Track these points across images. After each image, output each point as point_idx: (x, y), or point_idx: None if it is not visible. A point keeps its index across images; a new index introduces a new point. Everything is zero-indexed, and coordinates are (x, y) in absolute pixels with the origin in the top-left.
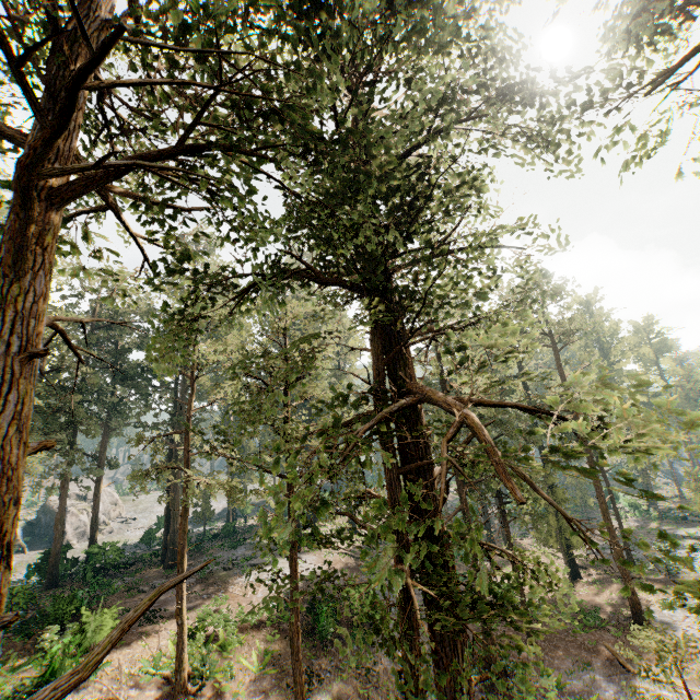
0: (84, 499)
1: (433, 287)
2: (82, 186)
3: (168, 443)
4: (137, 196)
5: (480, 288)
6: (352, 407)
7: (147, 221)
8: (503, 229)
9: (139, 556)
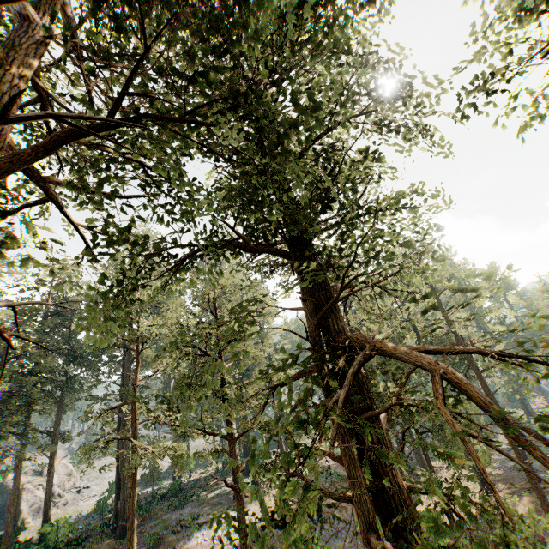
0: (41, 473)
1: (352, 244)
2: (10, 164)
3: (117, 412)
4: (77, 187)
5: (404, 237)
6: (298, 365)
7: (83, 202)
8: (400, 193)
9: (91, 527)
